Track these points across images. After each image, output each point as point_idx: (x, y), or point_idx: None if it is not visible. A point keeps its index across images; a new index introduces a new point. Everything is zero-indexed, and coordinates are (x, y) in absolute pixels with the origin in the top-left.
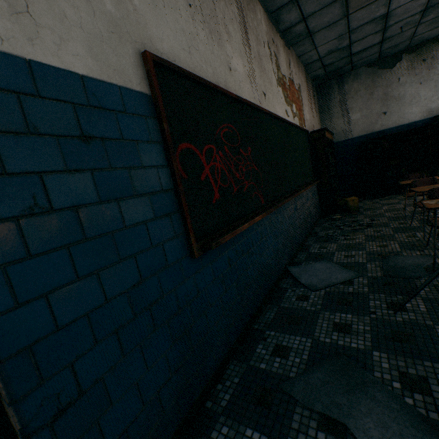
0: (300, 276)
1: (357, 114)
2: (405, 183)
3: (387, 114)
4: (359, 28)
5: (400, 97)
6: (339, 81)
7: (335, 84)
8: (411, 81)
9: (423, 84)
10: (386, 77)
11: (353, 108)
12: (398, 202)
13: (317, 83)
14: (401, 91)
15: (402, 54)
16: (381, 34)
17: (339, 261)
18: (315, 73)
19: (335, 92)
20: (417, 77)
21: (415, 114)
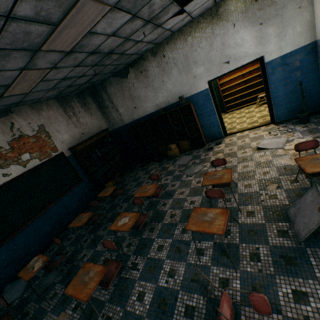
0: (4, 295)
1: (122, 109)
2: (98, 196)
3: (137, 108)
4: (57, 85)
5: (139, 97)
6: (103, 87)
7: (102, 89)
8: (140, 86)
9: (147, 88)
10: (126, 84)
11: (118, 104)
12: (141, 176)
13: (90, 90)
14: (138, 93)
15: (128, 68)
16: (85, 76)
17: (36, 273)
18: (74, 93)
19: (104, 94)
20: (142, 84)
21: (150, 107)
